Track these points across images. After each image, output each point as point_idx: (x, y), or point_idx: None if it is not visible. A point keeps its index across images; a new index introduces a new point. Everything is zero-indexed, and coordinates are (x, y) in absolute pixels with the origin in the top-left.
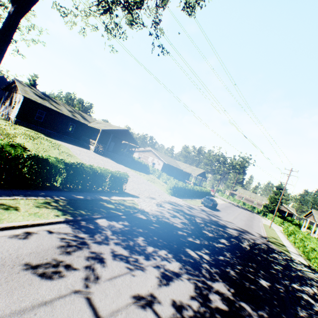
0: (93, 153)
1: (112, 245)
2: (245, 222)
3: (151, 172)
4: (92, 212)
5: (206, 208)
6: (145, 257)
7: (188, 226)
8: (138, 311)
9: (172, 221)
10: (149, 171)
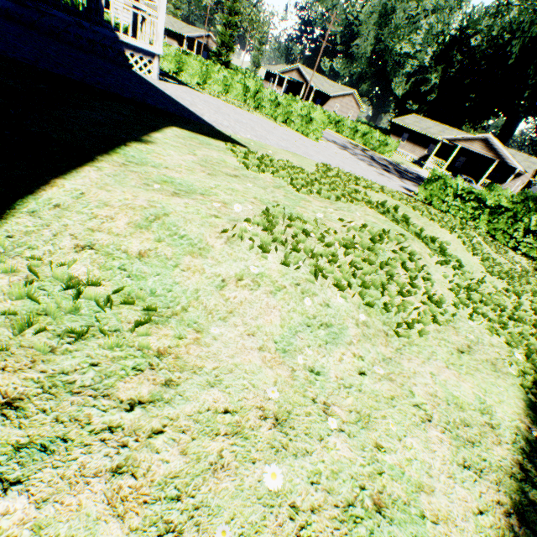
0: (182, 92)
1: None
2: None
3: None
4: None
5: None
6: None
7: None
8: None
9: None
10: None
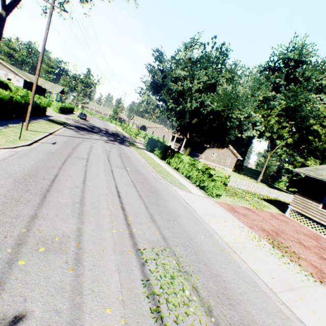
0: None
1: (82, 132)
2: (105, 126)
3: (13, 90)
4: (62, 124)
5: (83, 120)
6: (92, 134)
7: (89, 128)
8: (102, 139)
9: (83, 126)
10: (11, 89)
